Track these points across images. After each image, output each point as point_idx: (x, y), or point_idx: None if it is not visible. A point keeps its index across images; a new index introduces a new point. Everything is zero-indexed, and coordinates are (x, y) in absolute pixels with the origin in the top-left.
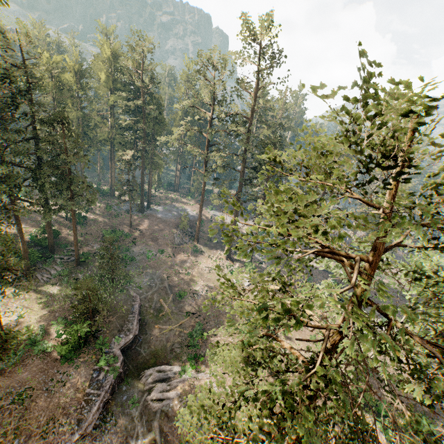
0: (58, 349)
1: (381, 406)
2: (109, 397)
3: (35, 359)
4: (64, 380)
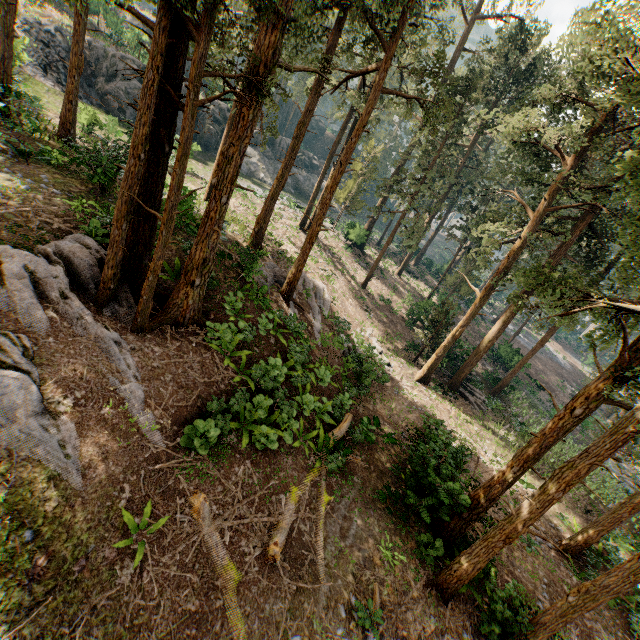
0: None
1: None
2: None
3: None
4: None
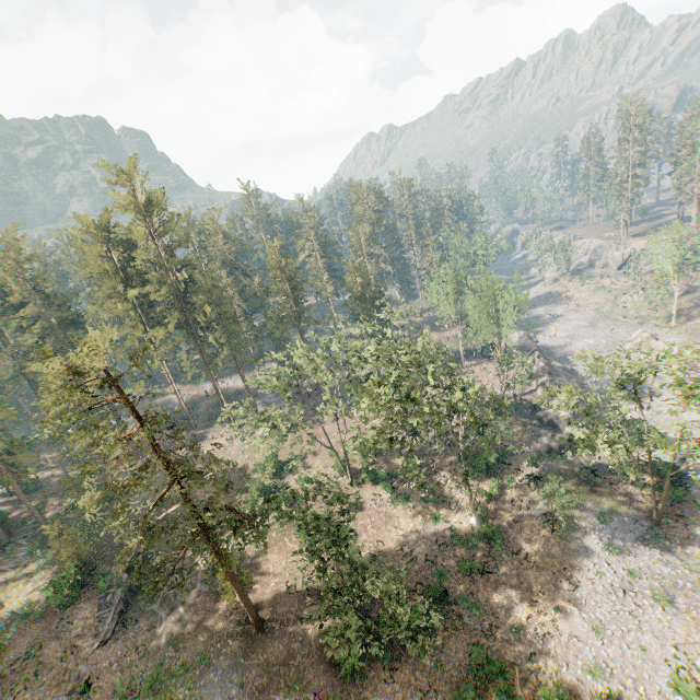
0: (52, 601)
1: (380, 472)
2: (122, 608)
3: (33, 626)
4: (71, 620)
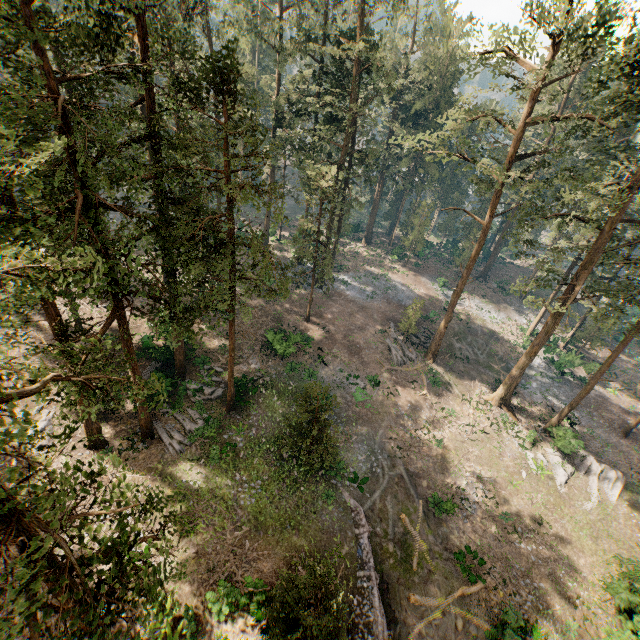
0: None
1: None
2: None
3: None
4: None
